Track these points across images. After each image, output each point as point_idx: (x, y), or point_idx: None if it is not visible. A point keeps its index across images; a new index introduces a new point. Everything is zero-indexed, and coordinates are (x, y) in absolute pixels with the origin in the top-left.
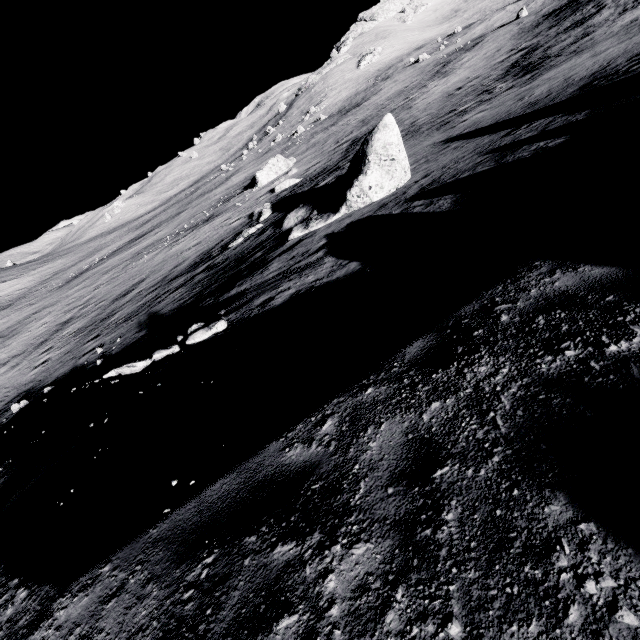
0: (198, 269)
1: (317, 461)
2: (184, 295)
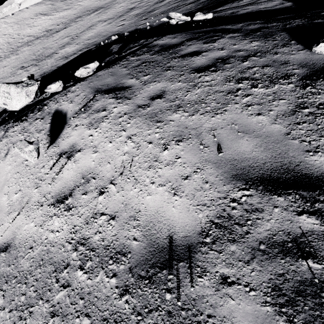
0: None
1: (233, 28)
2: (192, 7)
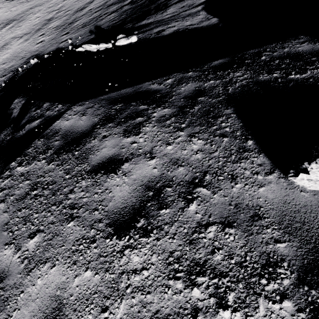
0: (125, 1)
1: (161, 89)
2: (116, 18)
